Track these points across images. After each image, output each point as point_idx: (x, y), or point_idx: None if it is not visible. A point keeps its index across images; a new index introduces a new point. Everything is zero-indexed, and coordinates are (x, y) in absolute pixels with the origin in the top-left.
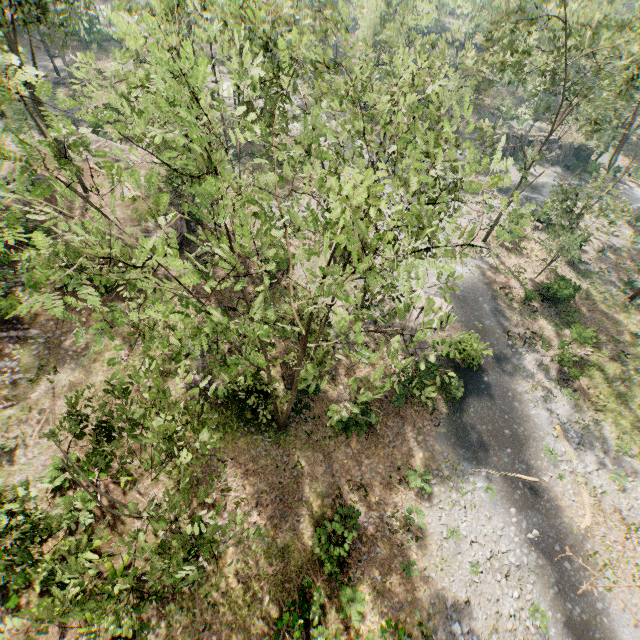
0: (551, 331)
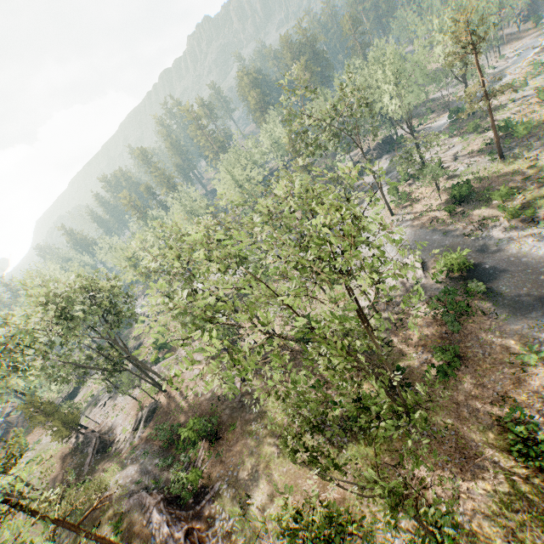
0: (486, 211)
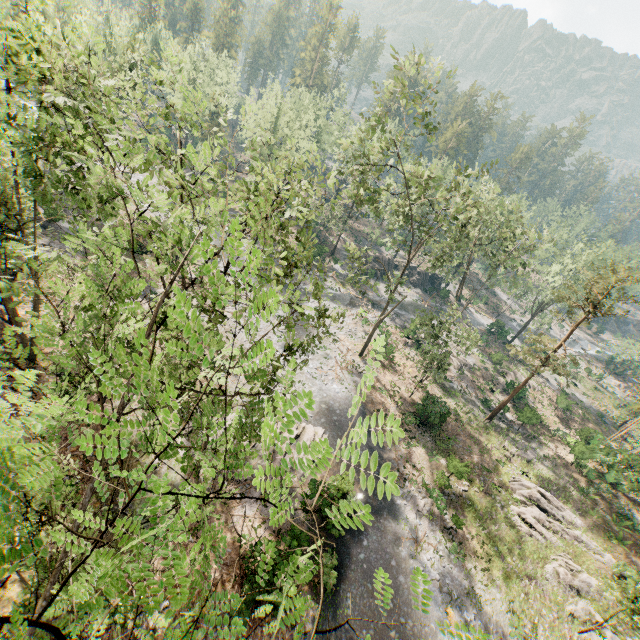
0: (429, 462)
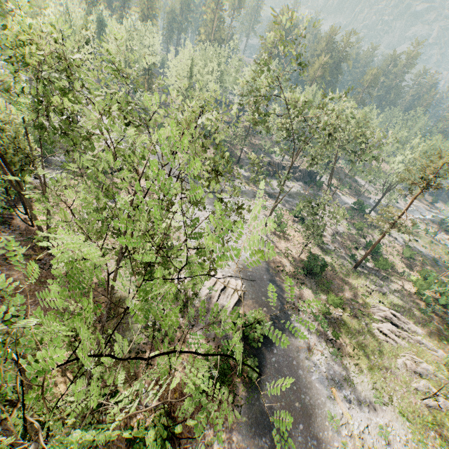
0: (315, 298)
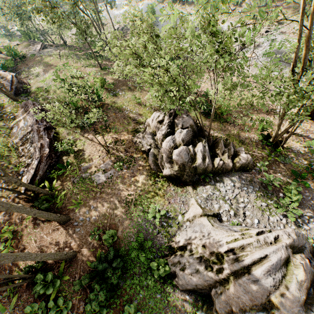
0: None
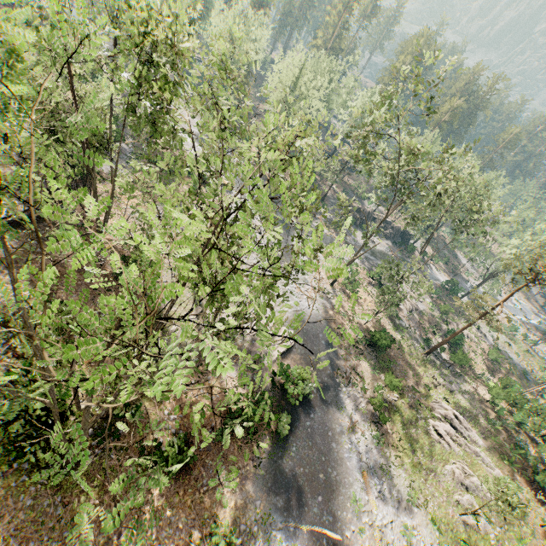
0: (370, 374)
